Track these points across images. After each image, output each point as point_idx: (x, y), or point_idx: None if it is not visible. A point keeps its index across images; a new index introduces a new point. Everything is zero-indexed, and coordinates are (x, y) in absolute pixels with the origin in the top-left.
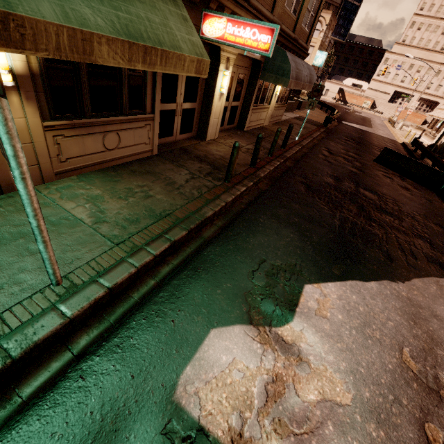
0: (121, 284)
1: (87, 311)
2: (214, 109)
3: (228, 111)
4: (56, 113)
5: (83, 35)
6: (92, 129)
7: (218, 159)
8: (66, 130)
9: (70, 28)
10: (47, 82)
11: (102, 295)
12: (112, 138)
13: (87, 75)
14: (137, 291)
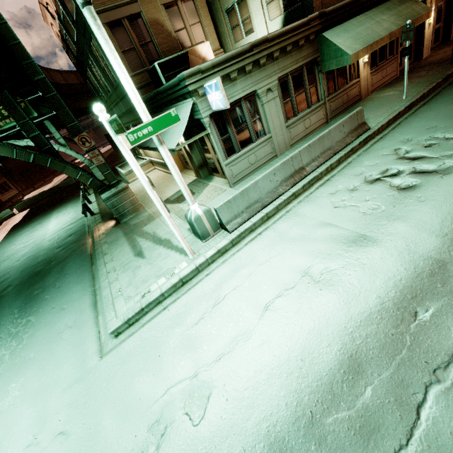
0: (425, 94)
1: (419, 99)
2: (425, 36)
3: (433, 34)
4: (371, 68)
5: (400, 28)
6: (379, 70)
7: (439, 60)
8: (373, 73)
9: (398, 29)
10: (370, 58)
11: (421, 95)
12: (384, 72)
13: (378, 49)
14: (430, 96)
